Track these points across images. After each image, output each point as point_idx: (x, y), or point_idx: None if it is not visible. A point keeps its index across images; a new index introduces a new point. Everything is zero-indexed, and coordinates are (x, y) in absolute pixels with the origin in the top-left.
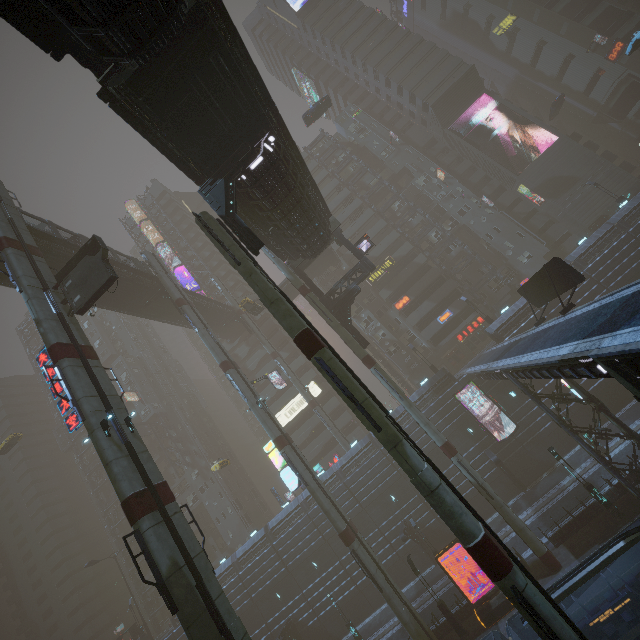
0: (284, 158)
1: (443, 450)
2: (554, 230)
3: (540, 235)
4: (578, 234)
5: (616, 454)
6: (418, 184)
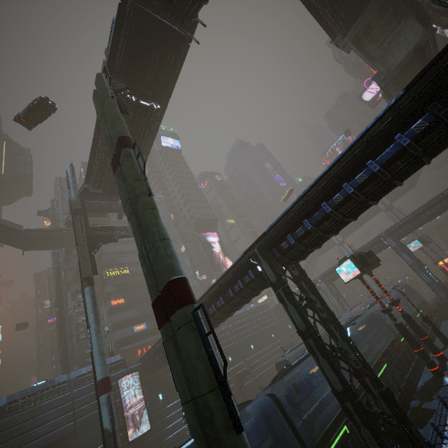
0: (154, 121)
1: (101, 384)
2: None
3: None
4: None
5: None
6: None
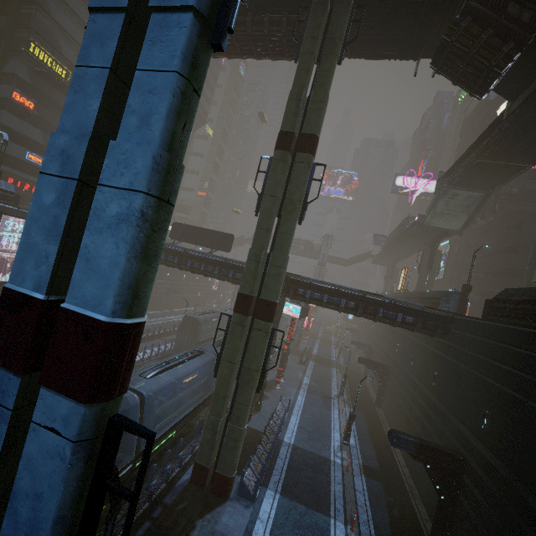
0: None
1: None
2: None
3: None
4: None
5: None
6: None
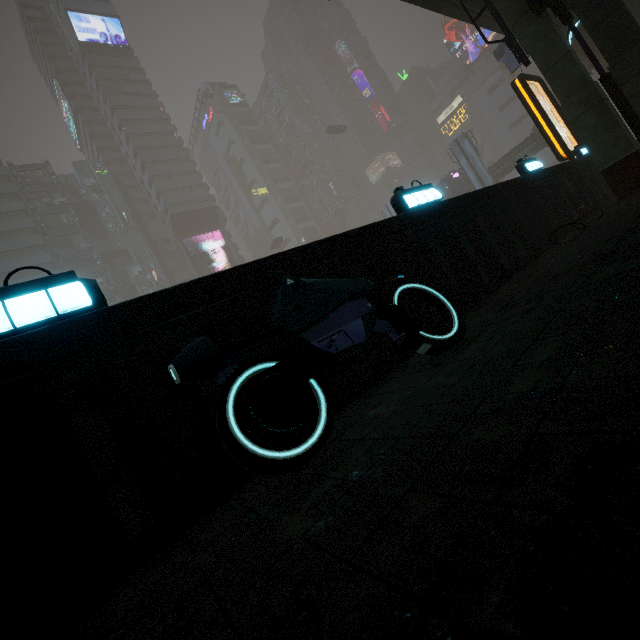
0: None
1: None
2: None
3: None
4: None
5: None
6: (132, 271)
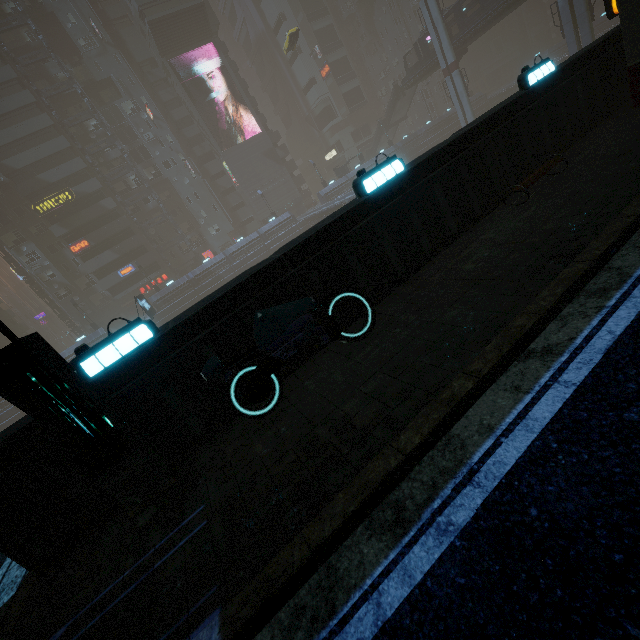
0: None
1: None
2: (243, 212)
3: (233, 212)
4: (258, 222)
5: None
6: (124, 109)
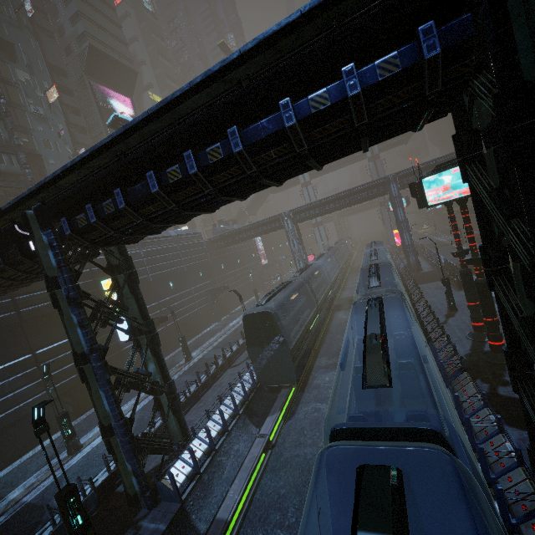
0: None
1: None
2: None
3: None
4: None
5: (94, 447)
6: (17, 73)
